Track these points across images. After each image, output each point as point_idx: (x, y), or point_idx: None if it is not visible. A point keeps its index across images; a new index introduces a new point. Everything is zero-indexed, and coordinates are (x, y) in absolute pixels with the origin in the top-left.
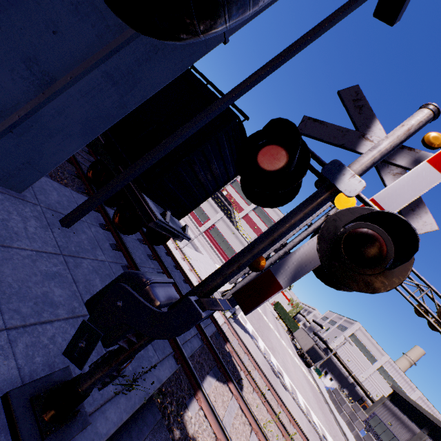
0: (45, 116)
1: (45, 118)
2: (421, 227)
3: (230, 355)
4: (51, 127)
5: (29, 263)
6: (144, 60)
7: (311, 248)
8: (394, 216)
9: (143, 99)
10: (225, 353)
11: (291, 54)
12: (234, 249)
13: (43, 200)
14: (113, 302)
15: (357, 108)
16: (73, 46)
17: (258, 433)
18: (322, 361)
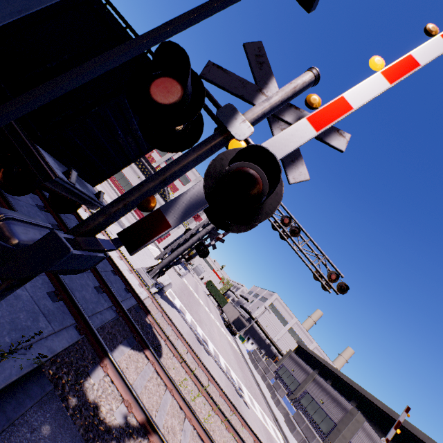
0: None
1: None
2: (297, 177)
3: (151, 327)
4: None
5: None
6: None
7: (202, 189)
8: (265, 150)
9: (24, 11)
10: (145, 324)
11: (214, 9)
12: None
13: None
14: None
15: (258, 63)
16: None
17: (173, 391)
18: (246, 329)
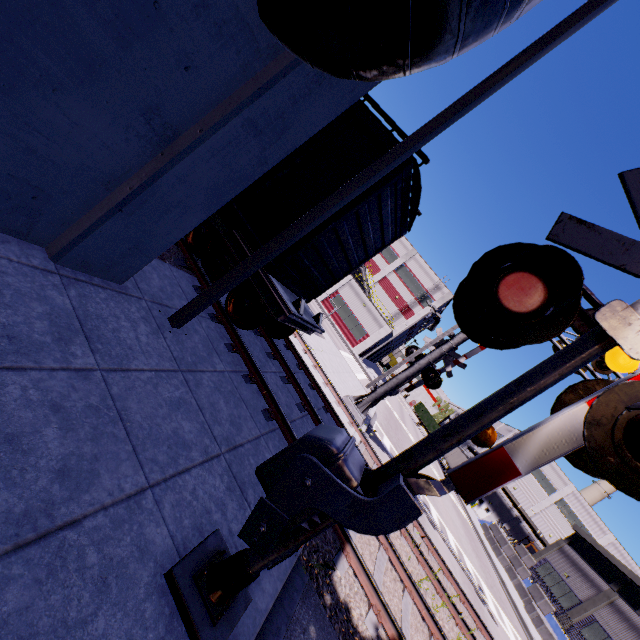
0: (164, 186)
1: (164, 189)
2: None
3: None
4: (169, 199)
5: (152, 390)
6: (302, 96)
7: (566, 424)
8: None
9: (291, 150)
10: None
11: (520, 69)
12: (365, 329)
13: (146, 289)
14: (298, 478)
15: None
16: (208, 84)
17: (412, 593)
18: None
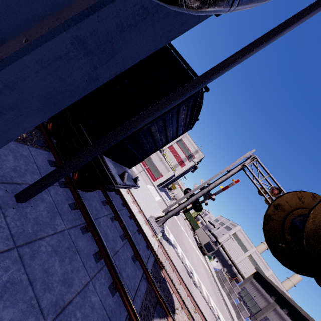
0: None
1: None
2: None
3: (165, 281)
4: None
5: None
6: (128, 25)
7: None
8: None
9: (119, 72)
10: (162, 280)
11: (276, 37)
12: (160, 172)
13: None
14: None
15: None
16: None
17: None
18: None
